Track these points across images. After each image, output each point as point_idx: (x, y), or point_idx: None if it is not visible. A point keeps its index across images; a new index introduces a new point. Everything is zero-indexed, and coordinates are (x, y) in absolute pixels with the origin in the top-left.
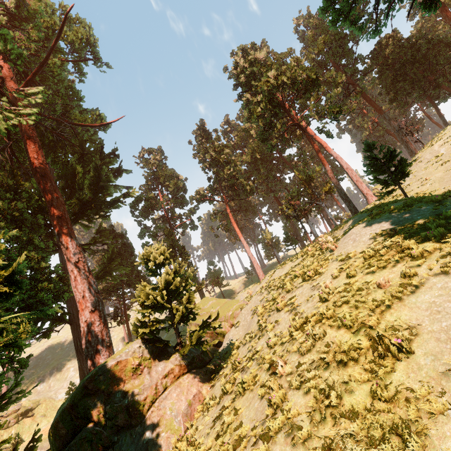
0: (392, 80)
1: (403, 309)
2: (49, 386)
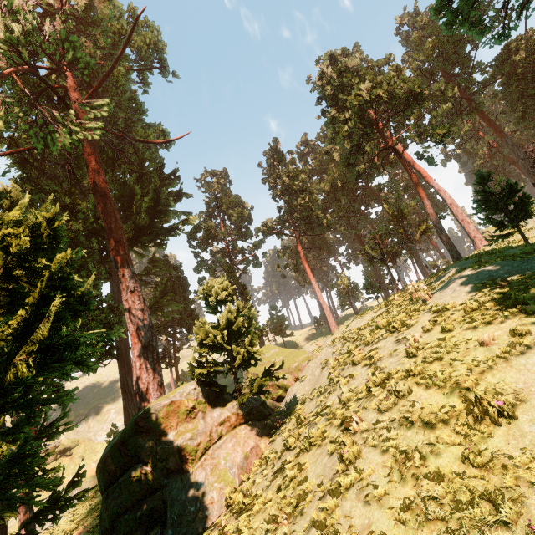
0: (520, 95)
1: (509, 371)
2: (89, 426)
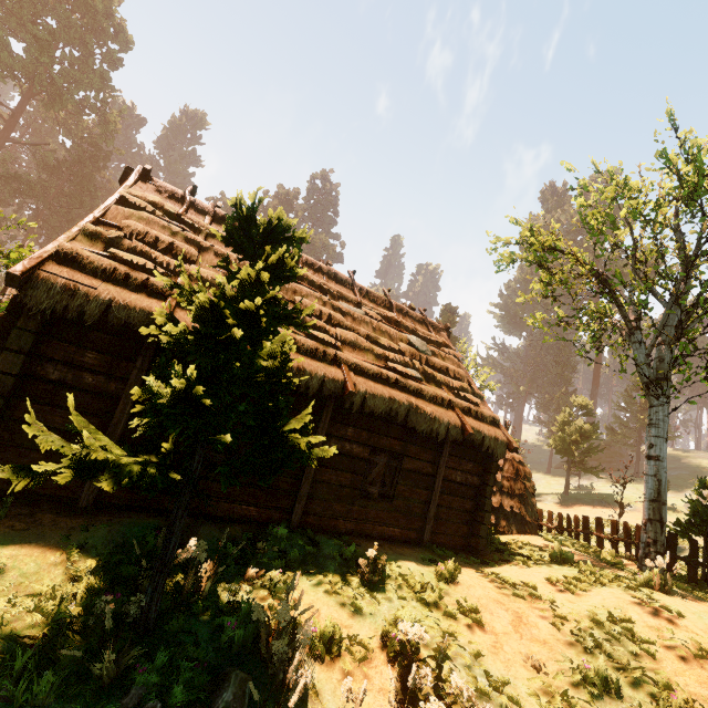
0: None
1: None
2: None
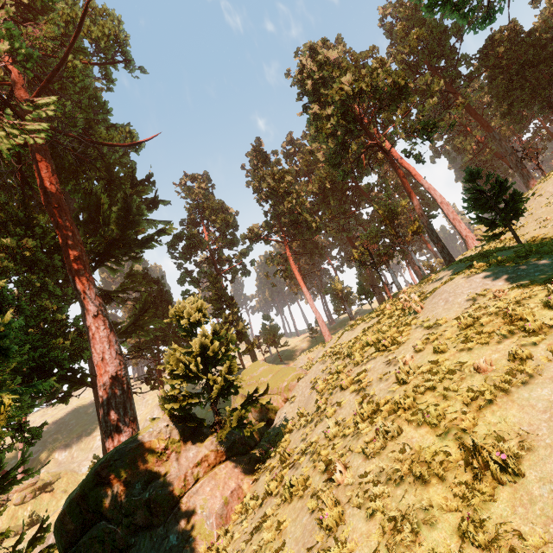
0: (506, 88)
1: (510, 407)
2: (72, 457)
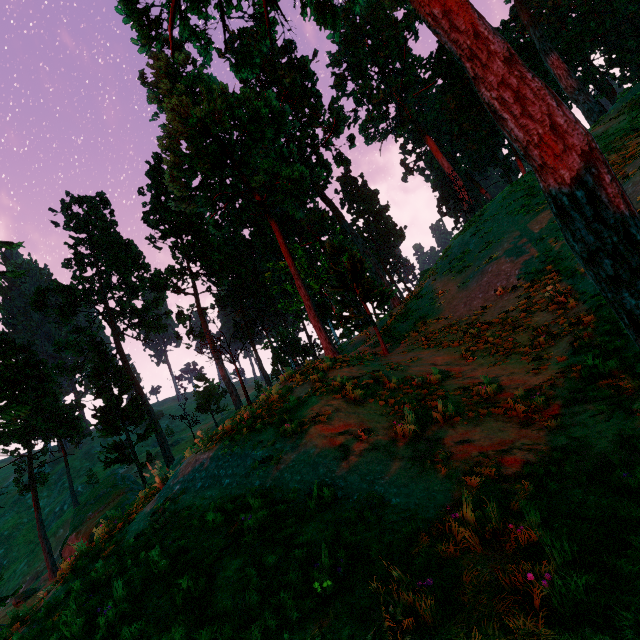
0: (455, 105)
1: None
2: None
